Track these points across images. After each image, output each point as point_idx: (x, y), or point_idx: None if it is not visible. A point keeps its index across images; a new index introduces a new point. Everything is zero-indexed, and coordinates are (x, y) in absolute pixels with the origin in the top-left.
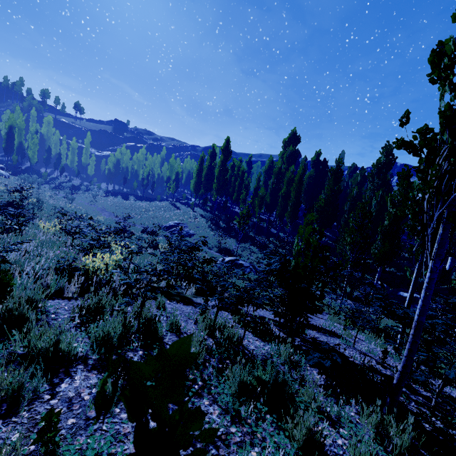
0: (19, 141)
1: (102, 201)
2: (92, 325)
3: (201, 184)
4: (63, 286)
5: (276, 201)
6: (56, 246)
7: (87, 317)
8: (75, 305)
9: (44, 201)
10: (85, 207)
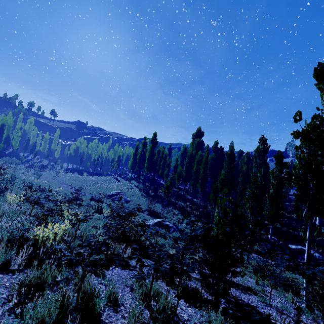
0: (7, 134)
1: (63, 176)
2: (28, 306)
3: (136, 164)
4: (10, 257)
5: (189, 175)
6: (15, 216)
7: (26, 294)
8: (17, 279)
9: (17, 176)
10: (49, 181)
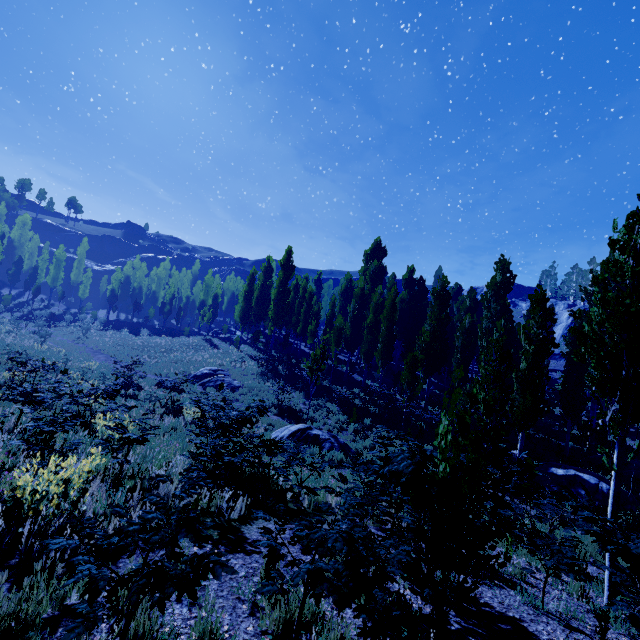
0: None
1: (97, 338)
2: None
3: (250, 312)
4: None
5: (359, 334)
6: None
7: None
8: None
9: None
10: (68, 348)
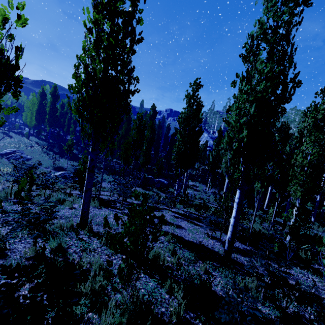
0: None
1: None
2: None
3: (34, 118)
4: None
5: None
6: None
7: None
8: None
9: None
10: None
